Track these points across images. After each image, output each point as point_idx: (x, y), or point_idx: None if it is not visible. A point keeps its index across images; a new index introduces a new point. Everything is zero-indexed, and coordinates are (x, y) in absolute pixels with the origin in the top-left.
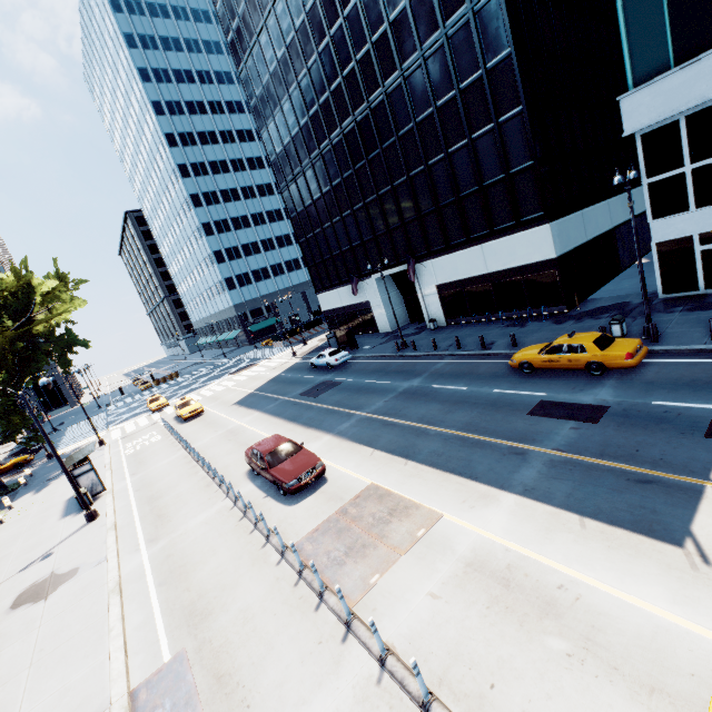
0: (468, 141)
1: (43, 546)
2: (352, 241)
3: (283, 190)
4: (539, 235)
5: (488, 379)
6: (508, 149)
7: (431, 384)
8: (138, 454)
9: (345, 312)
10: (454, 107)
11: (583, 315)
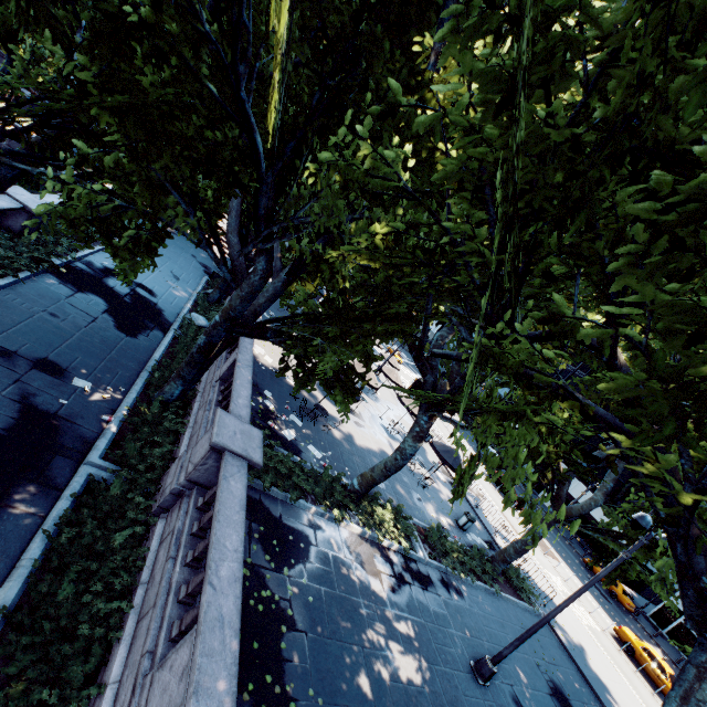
0: None
1: None
2: None
3: None
4: None
5: (571, 552)
6: None
7: None
8: None
9: None
10: None
11: None
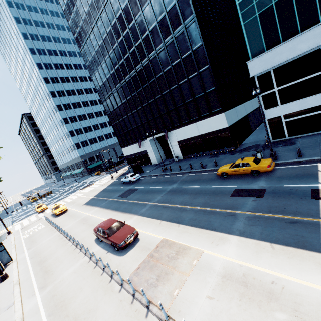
0: (187, 79)
1: None
2: (137, 124)
3: (103, 102)
4: (220, 118)
5: (208, 181)
6: (204, 82)
7: (182, 186)
8: (31, 237)
9: (135, 156)
10: (180, 65)
11: (242, 150)
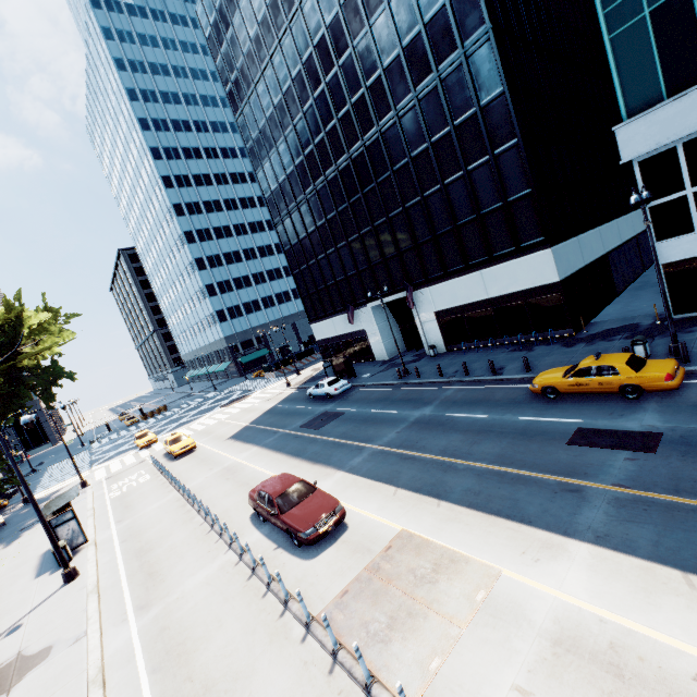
0: (464, 173)
1: (11, 616)
2: (347, 271)
3: (277, 225)
4: (540, 259)
5: (509, 406)
6: (505, 179)
7: (445, 412)
8: (124, 497)
9: (340, 340)
10: (449, 142)
11: (593, 337)
